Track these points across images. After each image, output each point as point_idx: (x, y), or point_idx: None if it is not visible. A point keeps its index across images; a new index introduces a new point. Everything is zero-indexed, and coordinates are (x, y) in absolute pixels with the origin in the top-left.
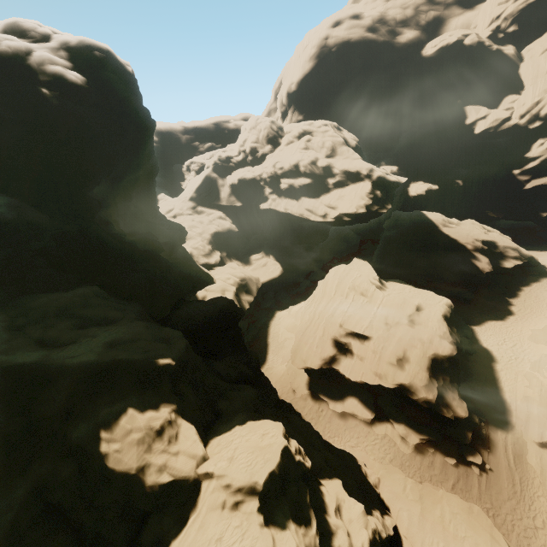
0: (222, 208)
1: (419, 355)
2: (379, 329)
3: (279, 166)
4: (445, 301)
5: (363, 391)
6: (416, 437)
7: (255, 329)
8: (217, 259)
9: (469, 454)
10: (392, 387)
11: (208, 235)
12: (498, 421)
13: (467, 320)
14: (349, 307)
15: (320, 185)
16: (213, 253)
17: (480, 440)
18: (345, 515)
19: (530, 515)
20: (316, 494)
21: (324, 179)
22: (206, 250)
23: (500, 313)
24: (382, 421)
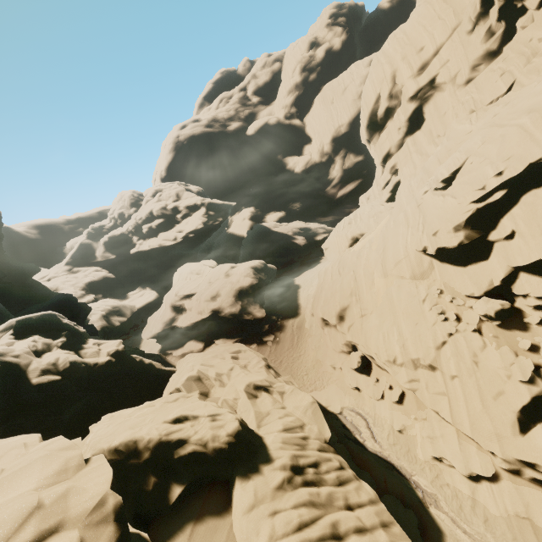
0: (99, 265)
1: (228, 290)
2: (203, 286)
3: (138, 217)
4: (258, 261)
5: (199, 334)
6: (230, 342)
7: (129, 341)
8: (90, 299)
9: (266, 337)
10: (209, 315)
11: (82, 284)
12: (292, 315)
13: (292, 277)
14: (186, 283)
15: (172, 221)
16: (86, 296)
17: (276, 328)
18: (103, 345)
19: (298, 351)
20: (82, 340)
21: (174, 216)
22: (78, 294)
23: (313, 265)
24: (210, 345)
